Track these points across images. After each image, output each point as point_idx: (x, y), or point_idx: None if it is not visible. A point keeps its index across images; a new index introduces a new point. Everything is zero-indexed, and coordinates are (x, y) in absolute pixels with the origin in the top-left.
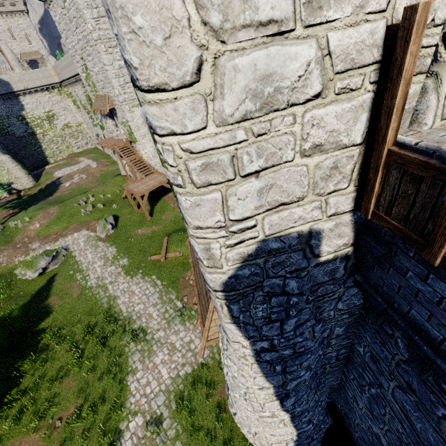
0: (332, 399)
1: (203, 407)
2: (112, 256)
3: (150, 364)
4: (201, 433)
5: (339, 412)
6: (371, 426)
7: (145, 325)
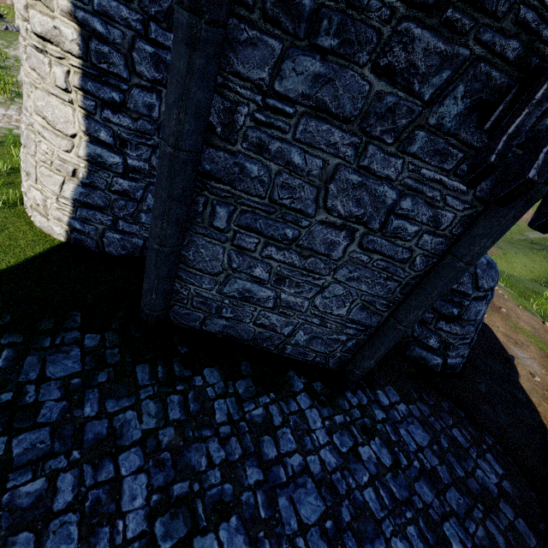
0: None
1: (2, 155)
2: None
3: None
4: None
5: None
6: None
7: None
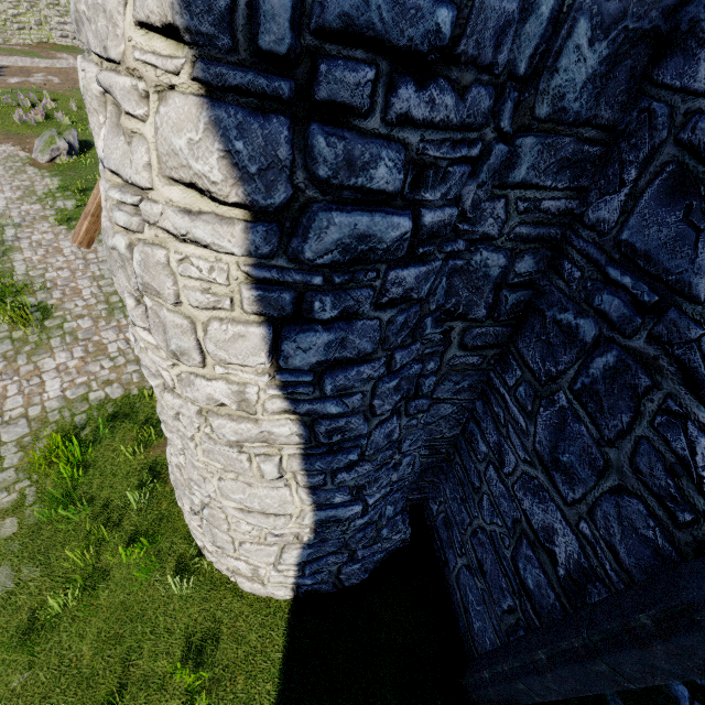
0: (421, 495)
1: (114, 463)
2: (45, 191)
3: (26, 366)
4: (82, 511)
5: (430, 524)
6: (526, 516)
7: (54, 303)
